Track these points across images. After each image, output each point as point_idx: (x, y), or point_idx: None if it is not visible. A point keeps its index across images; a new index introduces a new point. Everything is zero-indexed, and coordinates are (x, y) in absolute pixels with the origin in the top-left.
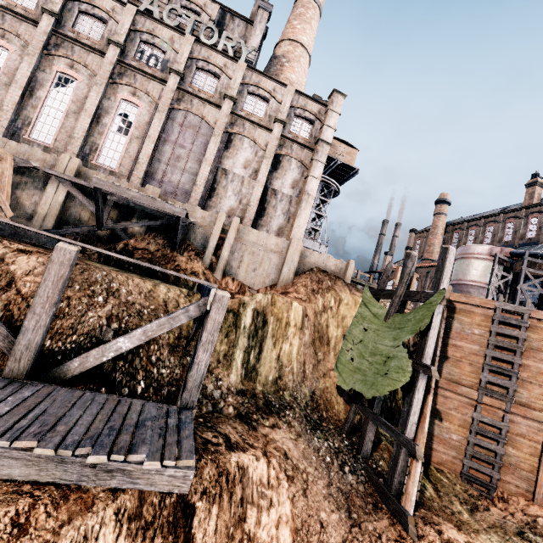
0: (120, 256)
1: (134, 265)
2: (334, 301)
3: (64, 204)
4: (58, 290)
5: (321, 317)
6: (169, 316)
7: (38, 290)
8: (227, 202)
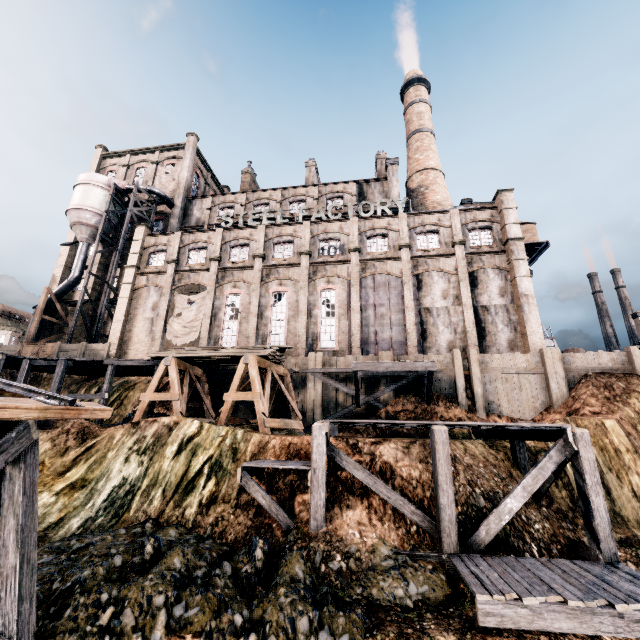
0: (477, 423)
1: (405, 430)
2: None
3: (322, 393)
4: (450, 466)
5: None
6: (537, 467)
7: (437, 470)
8: (442, 337)
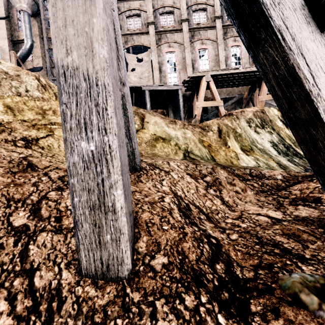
0: None
1: None
2: None
3: None
4: None
5: None
6: None
7: None
8: None
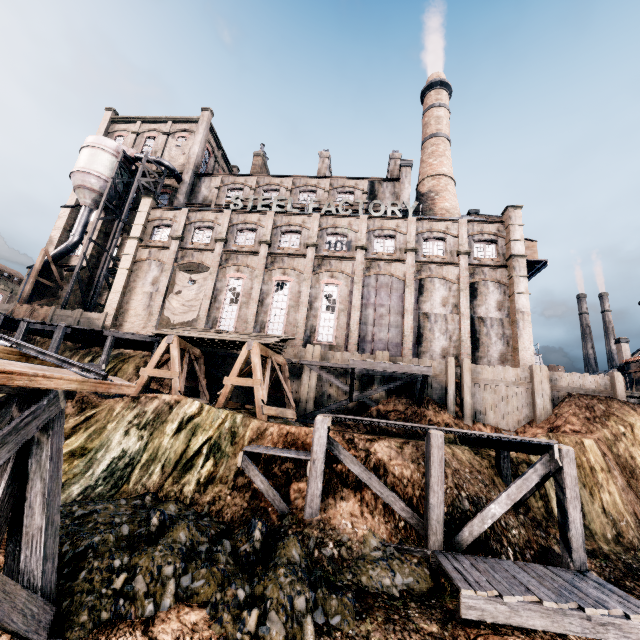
0: (472, 432)
1: (395, 429)
2: (623, 427)
3: (316, 386)
4: (443, 469)
5: (617, 451)
6: (522, 478)
7: (430, 472)
8: (438, 343)
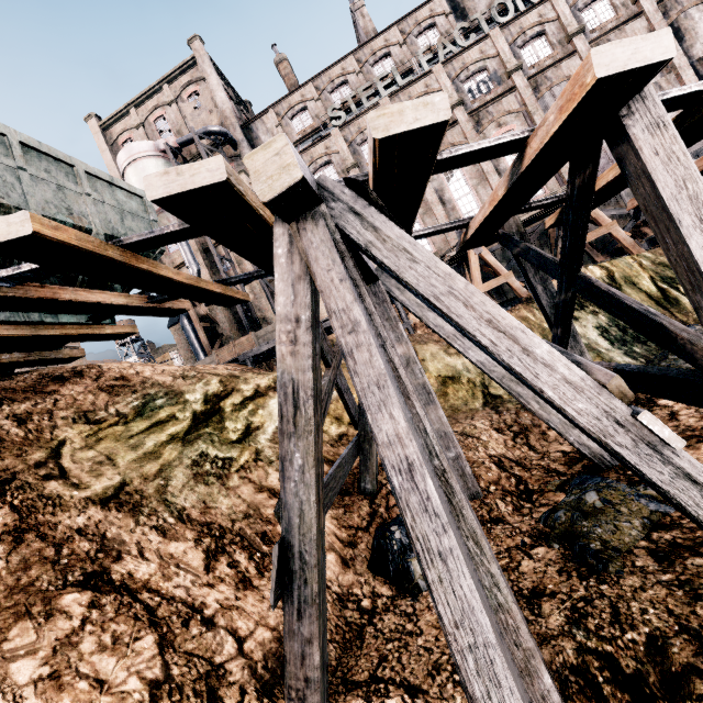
0: None
1: None
2: None
3: None
4: None
5: None
6: None
7: None
8: None
